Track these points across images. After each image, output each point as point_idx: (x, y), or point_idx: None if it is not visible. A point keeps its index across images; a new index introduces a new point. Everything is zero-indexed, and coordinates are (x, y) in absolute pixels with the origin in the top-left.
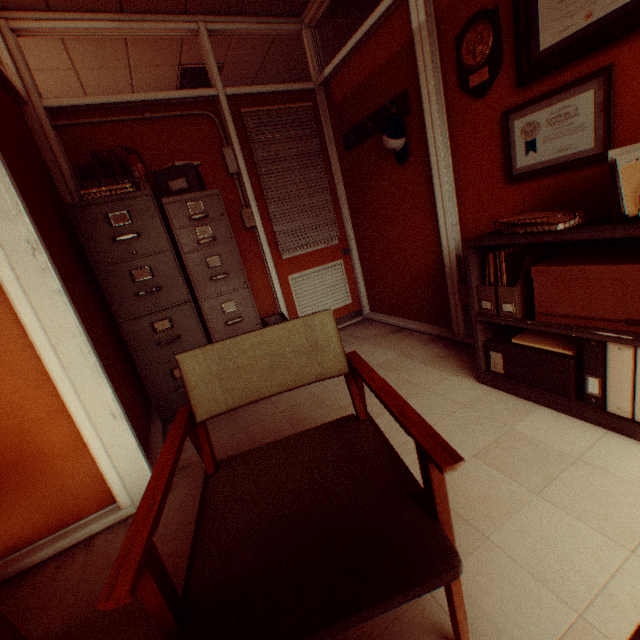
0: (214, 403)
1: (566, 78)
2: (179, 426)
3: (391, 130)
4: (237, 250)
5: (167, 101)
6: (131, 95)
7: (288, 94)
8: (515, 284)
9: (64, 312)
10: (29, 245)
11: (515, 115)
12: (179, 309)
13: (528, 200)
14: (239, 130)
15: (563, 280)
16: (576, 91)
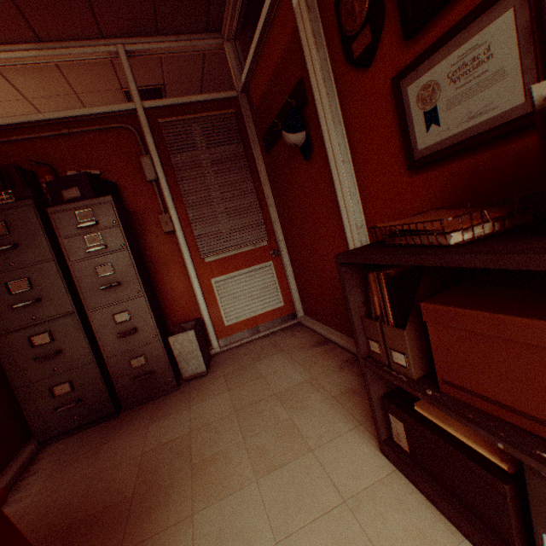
0: None
1: (469, 5)
2: None
3: (288, 123)
4: (132, 257)
5: (86, 117)
6: (48, 113)
7: (210, 103)
8: (405, 324)
9: None
10: None
11: (407, 78)
12: (61, 321)
13: (439, 192)
14: (158, 139)
15: (474, 334)
16: (485, 19)
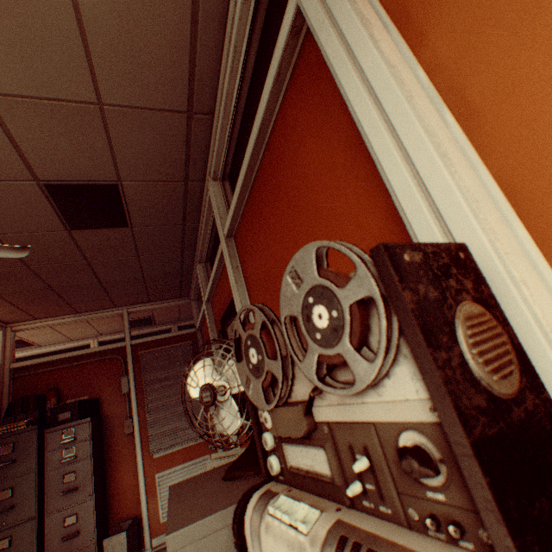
0: None
1: None
2: None
3: None
4: (93, 464)
5: (92, 352)
6: (69, 353)
7: (177, 336)
8: None
9: None
10: None
11: None
12: (23, 525)
13: None
14: (137, 362)
15: None
16: None
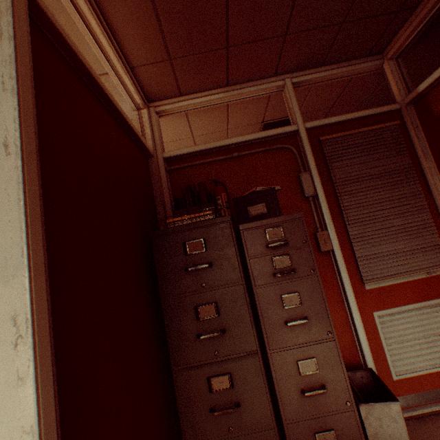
0: None
1: None
2: None
3: None
4: (320, 285)
5: (252, 141)
6: (224, 140)
7: (368, 118)
8: None
9: None
10: (14, 325)
11: None
12: (241, 361)
13: None
14: (315, 156)
15: None
16: None
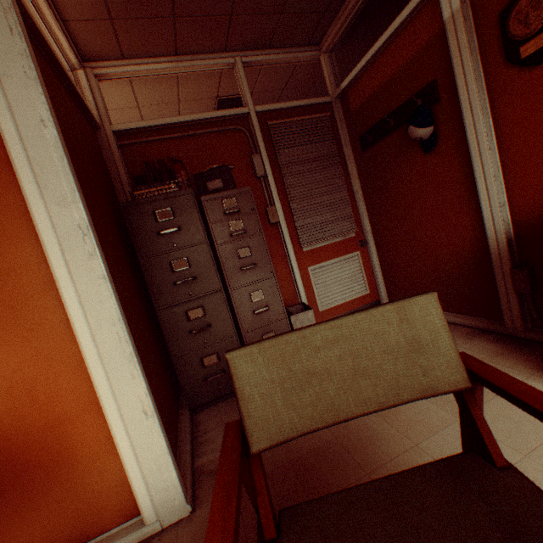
0: (274, 425)
1: None
2: (229, 463)
3: (418, 119)
4: (265, 241)
5: (207, 120)
6: (179, 117)
7: (308, 107)
8: None
9: (106, 298)
10: (80, 230)
11: None
12: (211, 298)
13: None
14: (266, 140)
15: None
16: None
